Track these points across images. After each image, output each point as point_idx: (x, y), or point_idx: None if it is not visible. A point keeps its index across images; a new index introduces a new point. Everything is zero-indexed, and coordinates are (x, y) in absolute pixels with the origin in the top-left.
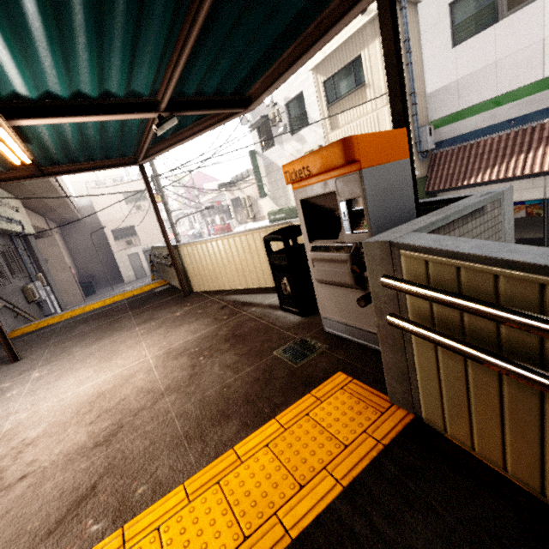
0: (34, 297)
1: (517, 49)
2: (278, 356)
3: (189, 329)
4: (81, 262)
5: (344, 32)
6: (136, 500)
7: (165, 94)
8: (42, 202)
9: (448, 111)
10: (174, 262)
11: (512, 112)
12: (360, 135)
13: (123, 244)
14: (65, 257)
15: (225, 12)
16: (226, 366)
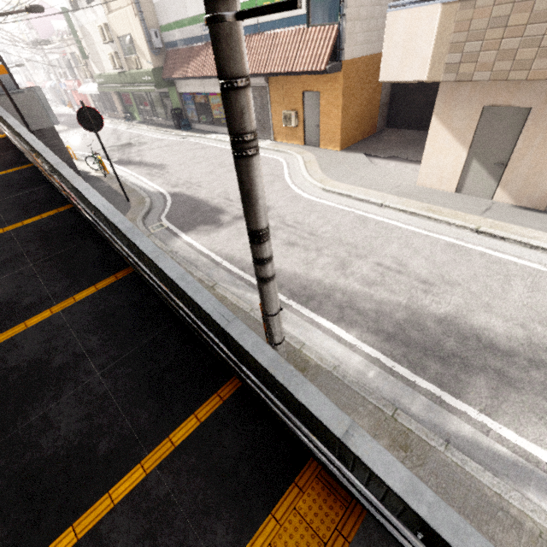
0: None
1: None
2: None
3: None
4: None
5: None
6: None
7: None
8: None
9: (164, 21)
10: None
11: (184, 35)
12: None
13: None
14: None
15: None
16: None
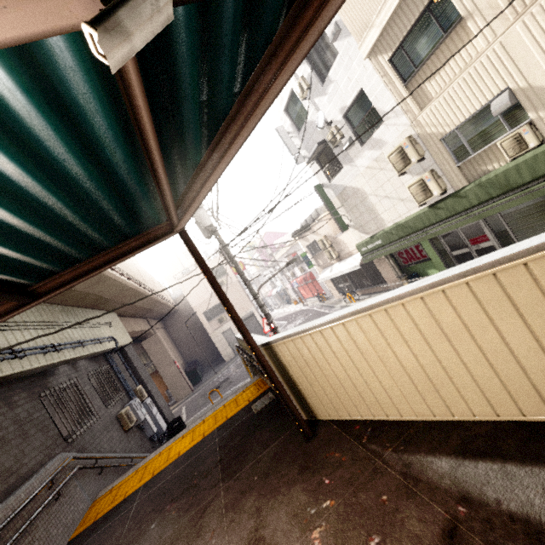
0: (130, 422)
1: None
2: None
3: None
4: (185, 350)
5: None
6: None
7: None
8: (136, 308)
9: None
10: (272, 377)
11: None
12: None
13: (215, 324)
14: (169, 351)
15: None
16: None
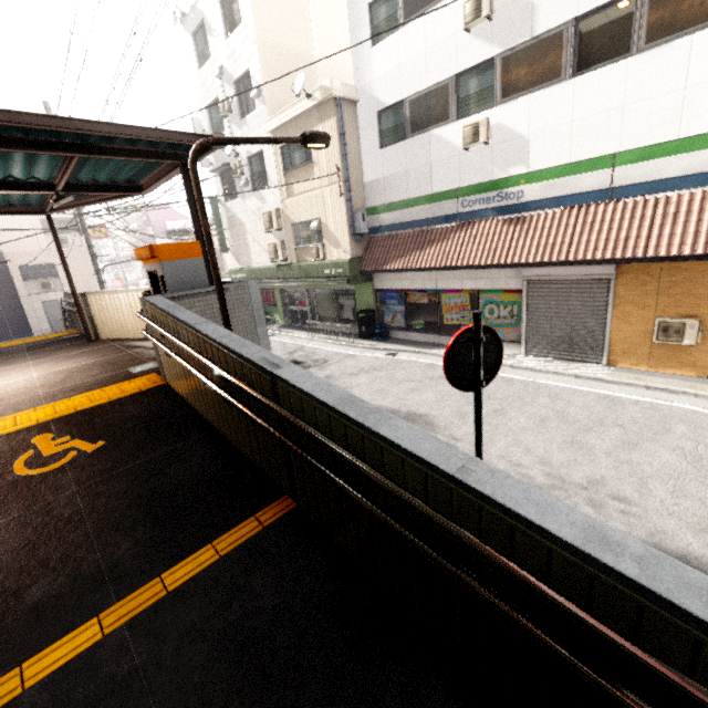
0: None
1: (417, 166)
2: (128, 370)
3: (77, 361)
4: None
5: (295, 108)
6: (6, 414)
7: (59, 185)
8: None
9: (378, 202)
10: (79, 308)
11: (416, 215)
12: (160, 244)
13: (35, 287)
14: None
15: (93, 158)
16: (91, 376)
